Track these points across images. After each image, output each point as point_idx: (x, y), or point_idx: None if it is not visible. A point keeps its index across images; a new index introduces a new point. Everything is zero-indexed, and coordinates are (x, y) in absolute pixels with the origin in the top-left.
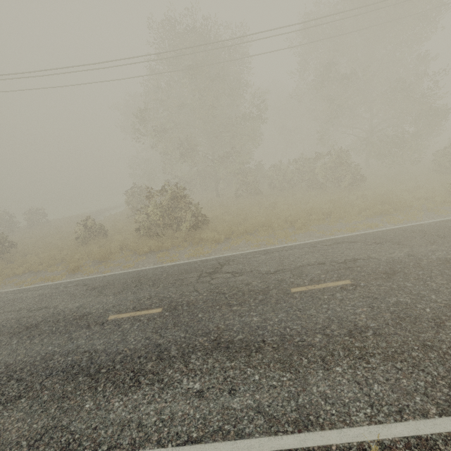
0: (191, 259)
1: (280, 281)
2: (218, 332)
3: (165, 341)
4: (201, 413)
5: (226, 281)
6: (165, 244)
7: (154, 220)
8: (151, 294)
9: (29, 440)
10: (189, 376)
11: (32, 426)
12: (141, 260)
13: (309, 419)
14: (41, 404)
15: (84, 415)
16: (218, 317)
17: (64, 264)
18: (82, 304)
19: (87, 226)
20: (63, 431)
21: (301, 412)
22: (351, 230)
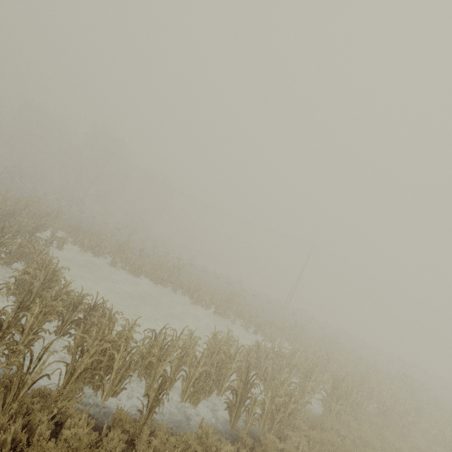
0: None
1: None
2: None
3: None
4: None
5: None
6: None
7: None
8: None
9: None
10: None
11: None
12: None
13: None
14: None
15: None
16: None
17: None
18: None
19: None
20: None
21: None
22: None
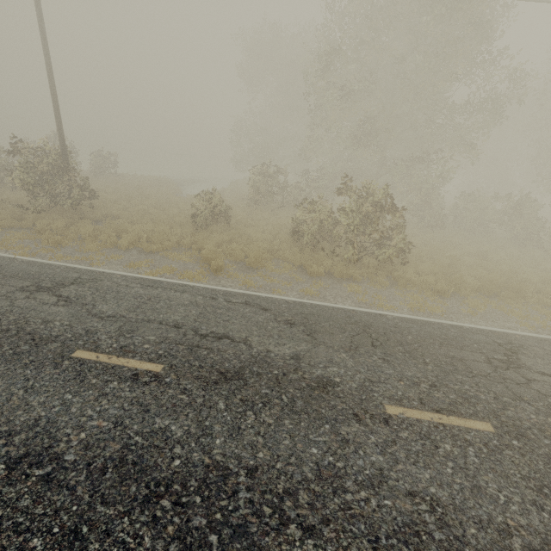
0: (420, 315)
1: None
2: None
3: None
4: None
5: None
6: (353, 271)
7: (327, 226)
8: (427, 376)
9: None
10: None
11: None
12: (323, 287)
13: None
14: None
15: None
16: None
17: (189, 253)
18: (298, 354)
19: (212, 203)
20: None
21: None
22: None
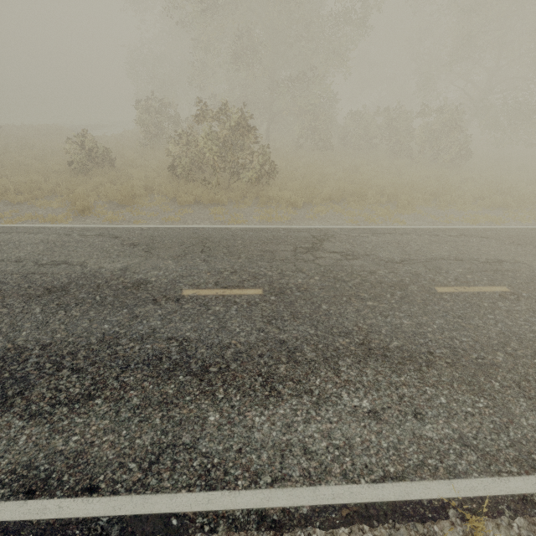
0: (265, 224)
1: (416, 275)
2: (362, 333)
3: (290, 337)
4: (388, 441)
5: (339, 264)
6: (220, 196)
7: (198, 157)
8: (234, 266)
9: (140, 462)
10: (348, 390)
11: (135, 442)
12: (188, 213)
13: (533, 459)
14: (134, 409)
15: (213, 431)
16: (351, 313)
17: (60, 199)
18: (128, 266)
19: (86, 146)
20: (189, 452)
21: (520, 449)
22: (473, 221)
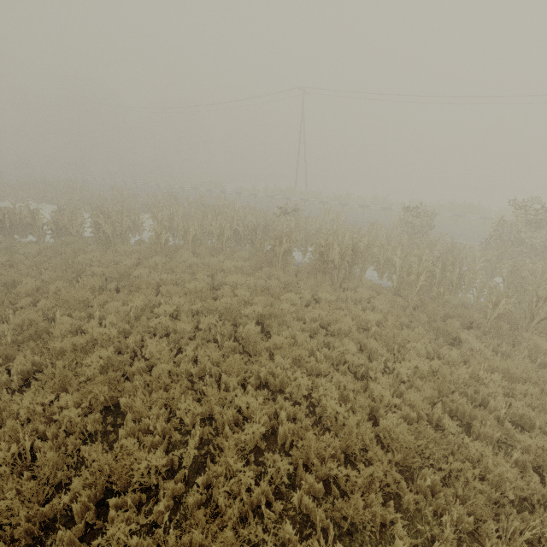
0: None
1: None
2: None
3: None
4: None
5: None
6: None
7: None
8: None
9: None
10: None
11: None
12: None
13: None
14: None
15: None
16: None
17: None
18: None
19: None
20: None
21: None
22: None
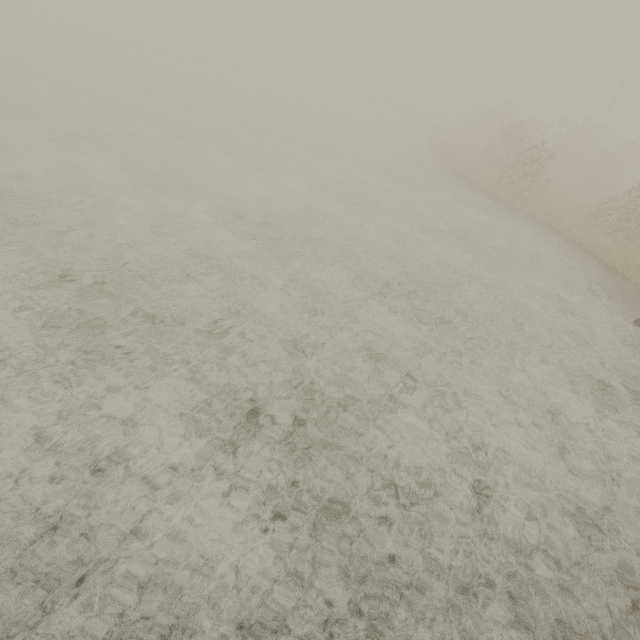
0: None
1: None
2: None
3: None
4: None
5: None
6: None
7: None
8: None
9: None
10: None
11: None
12: None
13: None
14: None
15: None
16: None
17: None
18: None
19: None
20: None
21: None
22: None
